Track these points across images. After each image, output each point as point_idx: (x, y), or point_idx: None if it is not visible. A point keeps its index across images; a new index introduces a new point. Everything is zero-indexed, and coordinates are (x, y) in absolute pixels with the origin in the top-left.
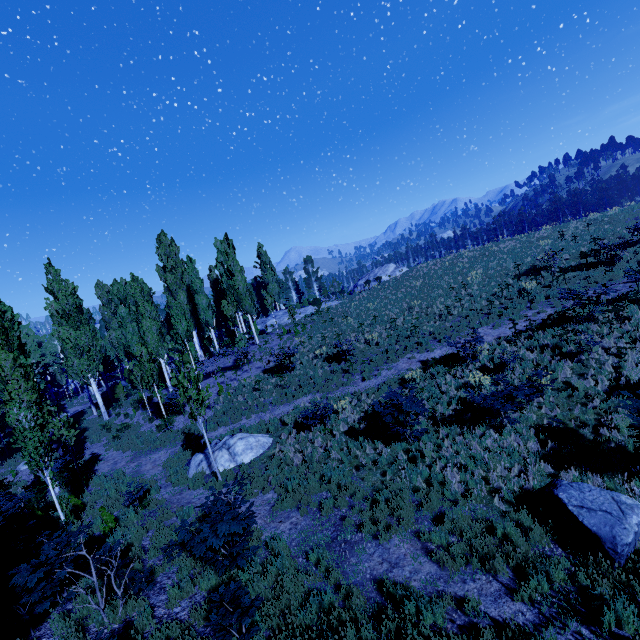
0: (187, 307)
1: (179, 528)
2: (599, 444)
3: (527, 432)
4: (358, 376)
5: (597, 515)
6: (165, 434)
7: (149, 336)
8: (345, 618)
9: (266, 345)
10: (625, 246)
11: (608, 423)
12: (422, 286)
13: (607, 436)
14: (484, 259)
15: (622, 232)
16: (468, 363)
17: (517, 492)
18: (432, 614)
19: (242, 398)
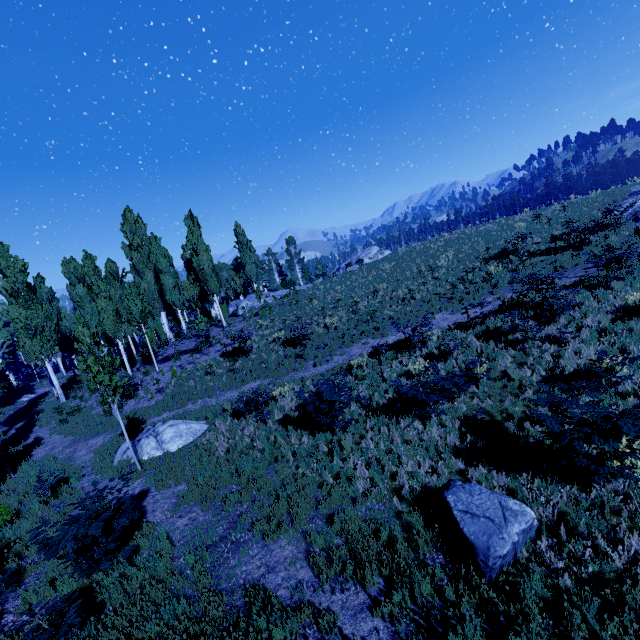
0: (155, 287)
1: (33, 529)
2: (517, 439)
3: (450, 424)
4: (311, 361)
5: (479, 522)
6: (111, 418)
7: (104, 317)
8: (194, 631)
9: (232, 328)
10: (597, 230)
11: (533, 416)
12: (393, 269)
13: (530, 430)
14: (460, 242)
15: (597, 215)
16: (416, 349)
17: (417, 491)
18: (283, 630)
19: (193, 382)
